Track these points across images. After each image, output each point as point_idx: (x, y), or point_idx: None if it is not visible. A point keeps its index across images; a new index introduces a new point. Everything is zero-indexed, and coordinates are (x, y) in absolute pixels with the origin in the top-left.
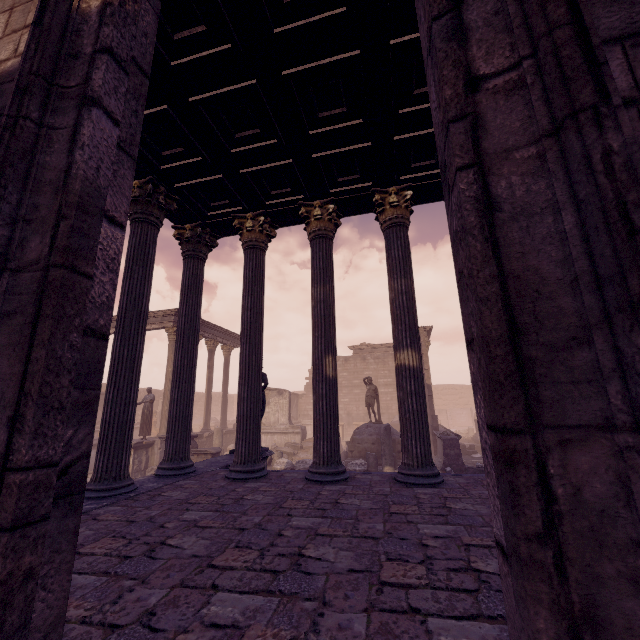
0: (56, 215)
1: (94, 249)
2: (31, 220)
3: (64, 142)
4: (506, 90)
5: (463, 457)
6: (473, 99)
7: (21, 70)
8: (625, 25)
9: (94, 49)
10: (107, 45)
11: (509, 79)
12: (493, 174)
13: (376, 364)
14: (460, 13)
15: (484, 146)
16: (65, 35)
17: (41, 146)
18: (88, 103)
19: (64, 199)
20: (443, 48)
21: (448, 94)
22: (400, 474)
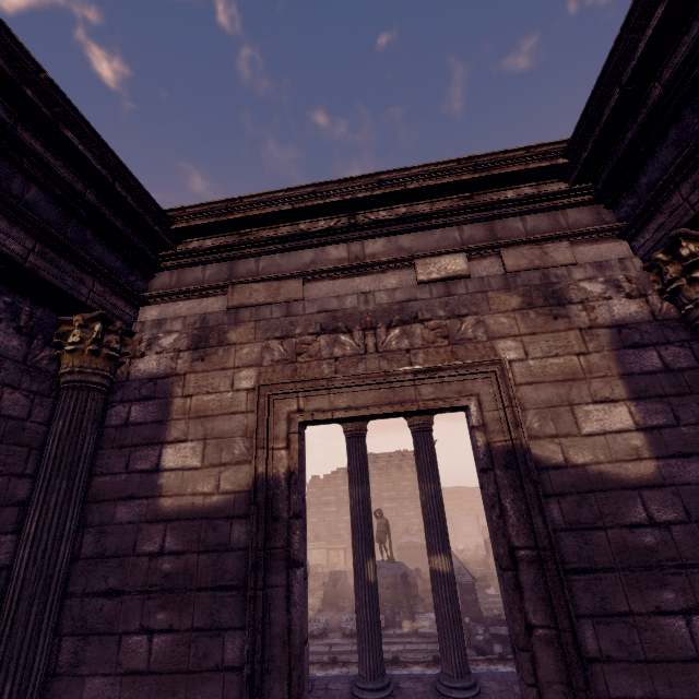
0: (288, 666)
1: (304, 677)
2: (271, 669)
3: (282, 599)
4: (545, 640)
5: (478, 595)
6: (530, 641)
7: (251, 547)
8: (592, 607)
9: (289, 516)
10: (297, 511)
11: (546, 634)
12: (545, 696)
13: (379, 476)
14: (518, 574)
15: (539, 676)
16: (267, 501)
17: (269, 606)
18: (293, 565)
19: (291, 652)
20: (511, 594)
21: (517, 629)
22: (442, 685)
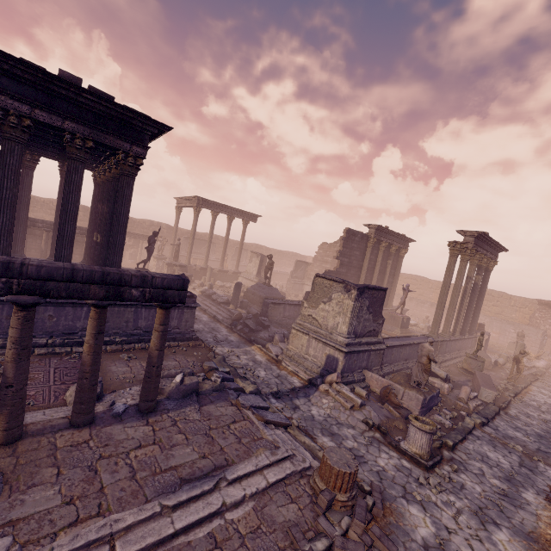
0: None
1: None
2: None
3: None
4: None
5: None
6: None
7: None
8: None
9: None
10: None
11: None
12: None
13: None
14: None
15: None
16: None
17: None
18: None
19: None
20: None
21: None
22: None
